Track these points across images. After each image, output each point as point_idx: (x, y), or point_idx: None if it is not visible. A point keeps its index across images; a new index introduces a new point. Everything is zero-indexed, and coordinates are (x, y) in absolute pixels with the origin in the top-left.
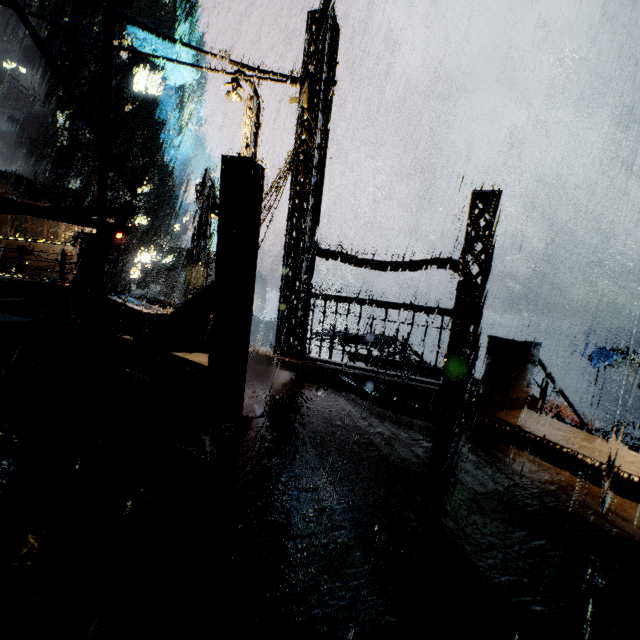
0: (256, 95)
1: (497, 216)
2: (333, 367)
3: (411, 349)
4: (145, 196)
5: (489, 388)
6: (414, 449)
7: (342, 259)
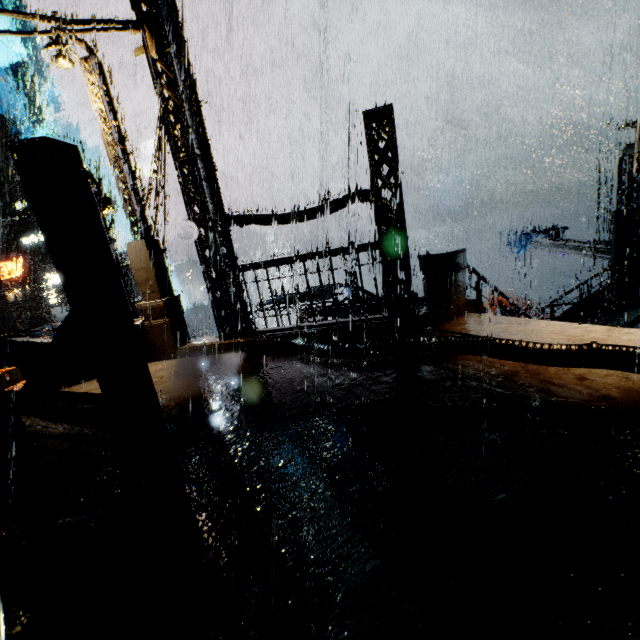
0: (92, 54)
1: (394, 133)
2: (283, 334)
3: (359, 288)
4: (26, 210)
5: (431, 305)
6: (374, 388)
7: (257, 222)
